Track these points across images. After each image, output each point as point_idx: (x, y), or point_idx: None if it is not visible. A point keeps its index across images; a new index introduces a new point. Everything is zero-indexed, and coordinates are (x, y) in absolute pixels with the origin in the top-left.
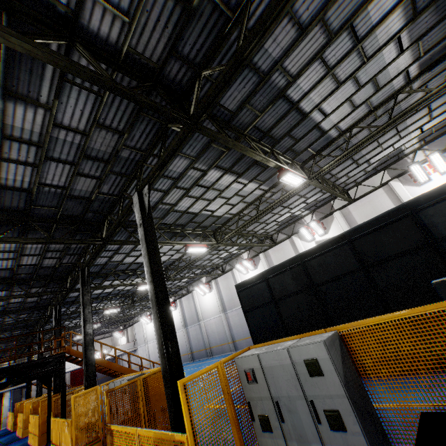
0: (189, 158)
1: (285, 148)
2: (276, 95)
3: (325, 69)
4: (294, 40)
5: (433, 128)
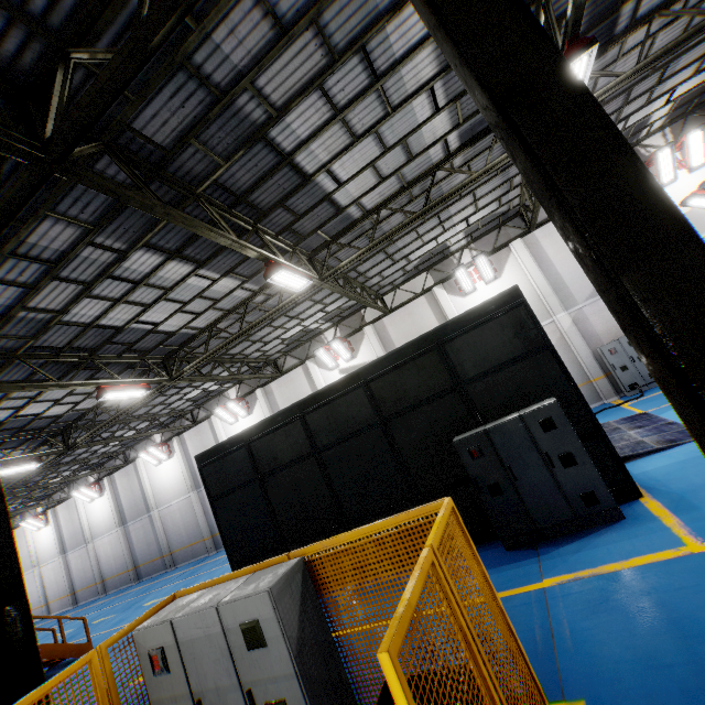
0: (78, 224)
1: (280, 227)
2: (250, 135)
3: (330, 108)
4: (270, 44)
5: (481, 222)
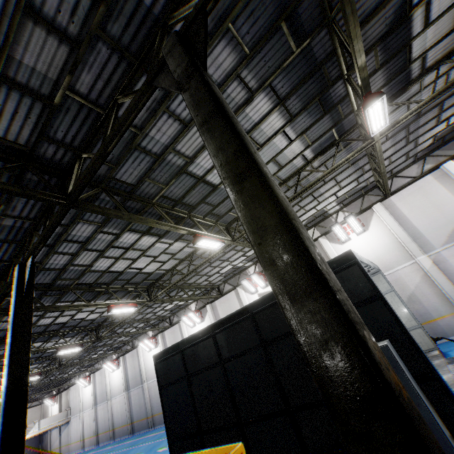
0: (94, 224)
1: (204, 212)
2: (177, 171)
3: None
4: (180, 131)
5: (347, 194)
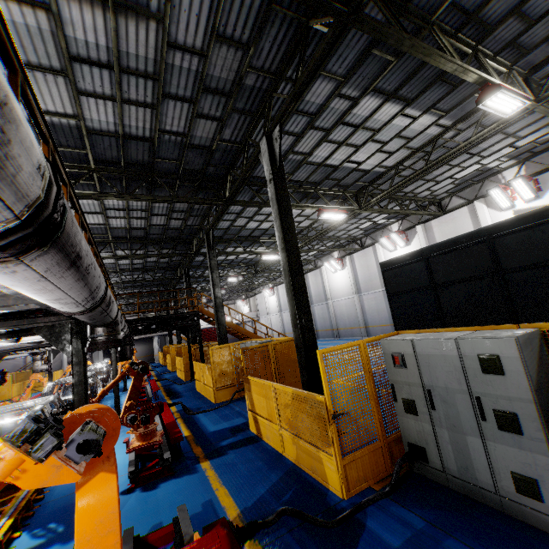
0: (334, 79)
1: (502, 43)
2: None
3: None
4: None
5: None
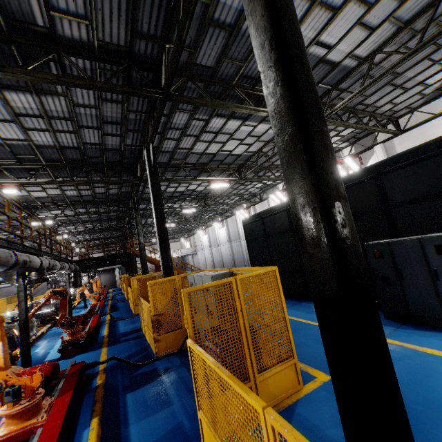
0: (187, 112)
1: None
2: None
3: (308, 1)
4: None
5: None
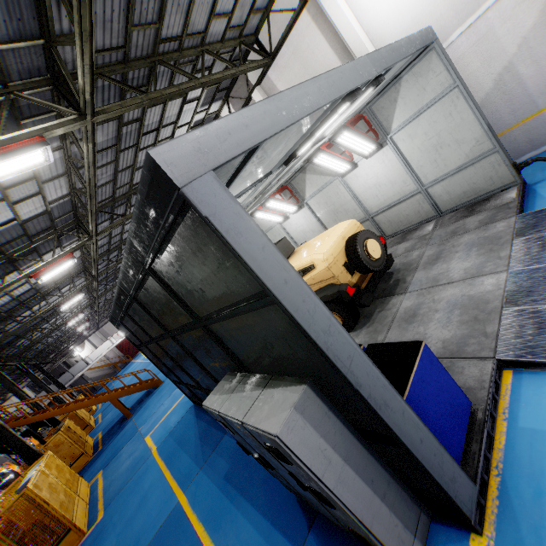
0: None
1: None
2: None
3: None
4: None
5: None
